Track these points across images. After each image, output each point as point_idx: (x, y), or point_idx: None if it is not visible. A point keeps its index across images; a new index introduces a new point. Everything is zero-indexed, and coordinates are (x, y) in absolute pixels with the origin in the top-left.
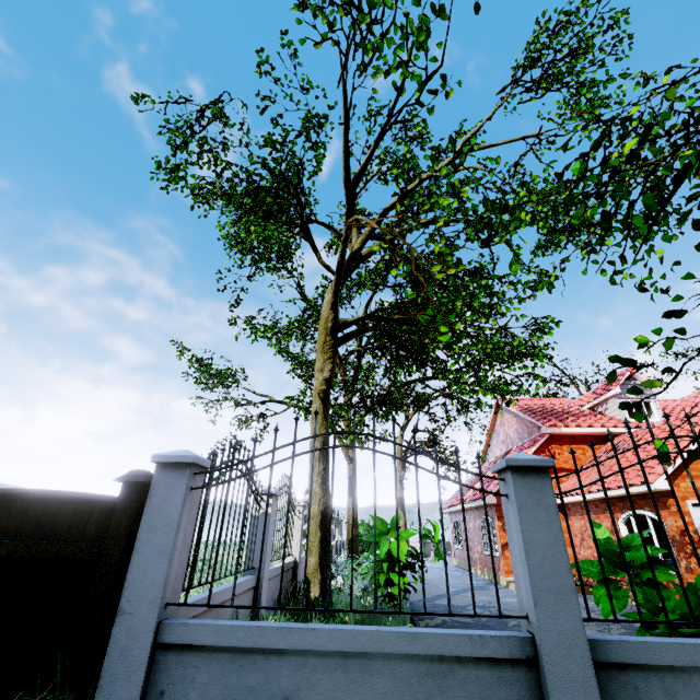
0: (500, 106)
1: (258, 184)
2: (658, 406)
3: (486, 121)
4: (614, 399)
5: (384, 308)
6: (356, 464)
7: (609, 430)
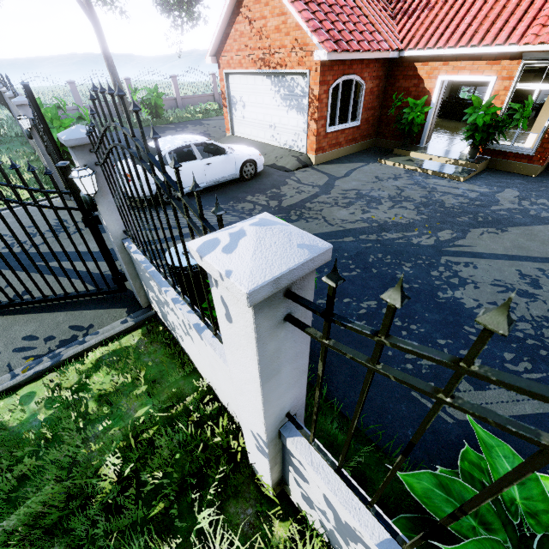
0: None
1: None
2: None
3: None
4: None
5: None
6: None
7: None
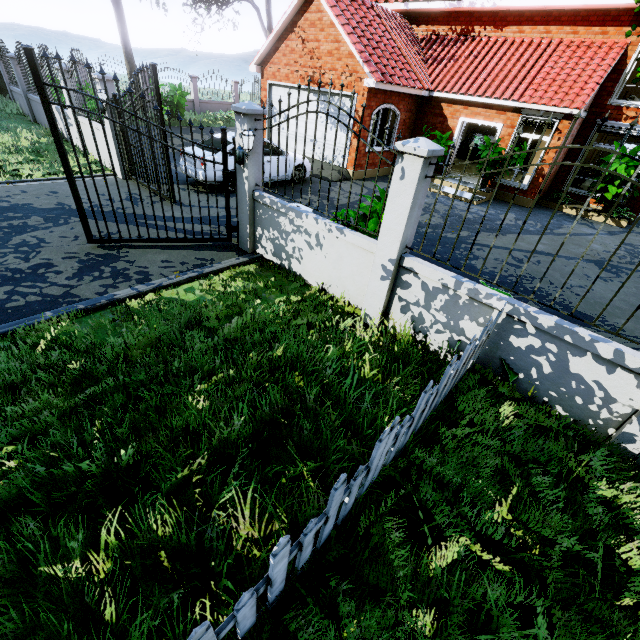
0: None
1: None
2: None
3: None
4: None
5: None
6: None
7: (391, 6)
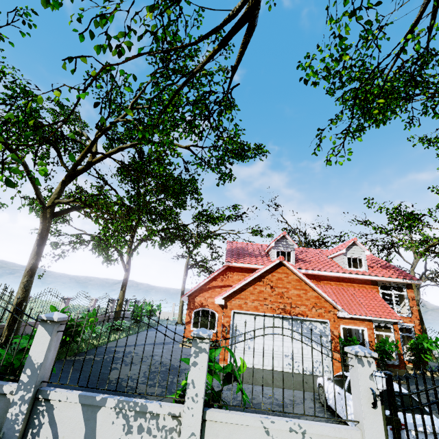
0: (148, 84)
1: (11, 119)
2: (294, 255)
3: (141, 92)
4: (272, 249)
5: (85, 196)
6: (129, 272)
7: (259, 266)
